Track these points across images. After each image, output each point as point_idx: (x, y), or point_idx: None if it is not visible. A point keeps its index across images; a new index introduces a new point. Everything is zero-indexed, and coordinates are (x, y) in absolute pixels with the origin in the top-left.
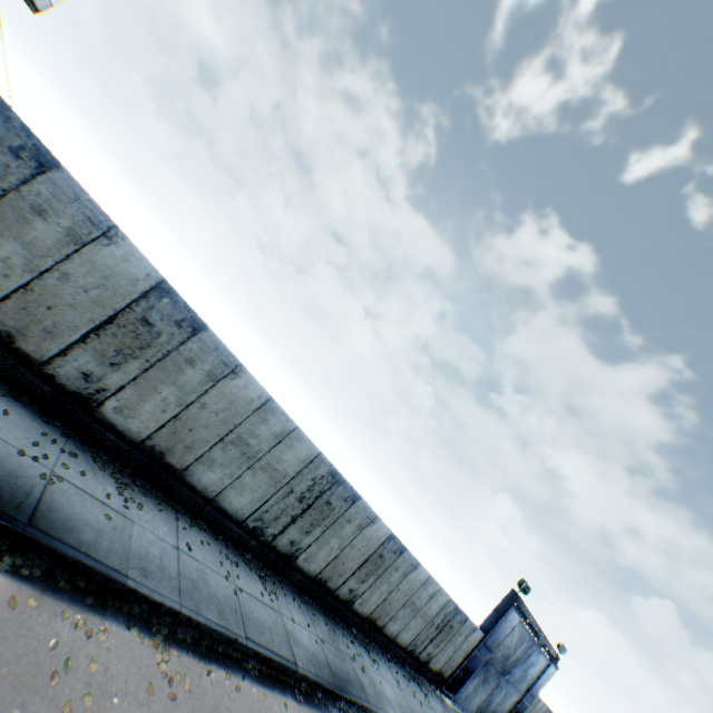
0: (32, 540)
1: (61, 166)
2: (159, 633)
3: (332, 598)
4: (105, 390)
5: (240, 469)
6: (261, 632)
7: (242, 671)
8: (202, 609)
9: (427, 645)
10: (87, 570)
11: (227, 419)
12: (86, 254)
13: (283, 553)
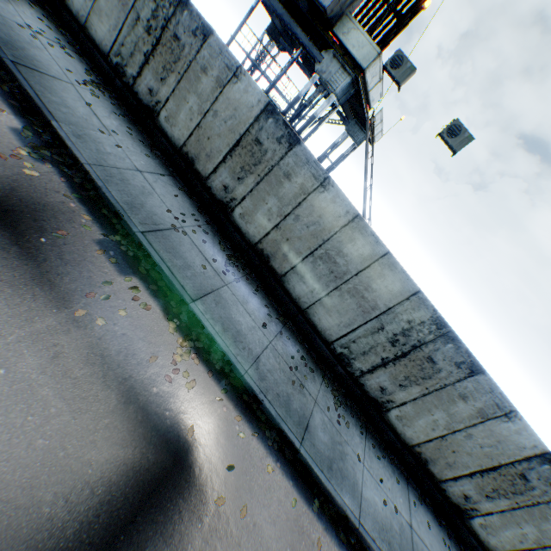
0: None
1: (483, 372)
2: None
3: None
4: (475, 508)
5: None
6: None
7: None
8: None
9: None
10: None
11: None
12: (486, 424)
13: None
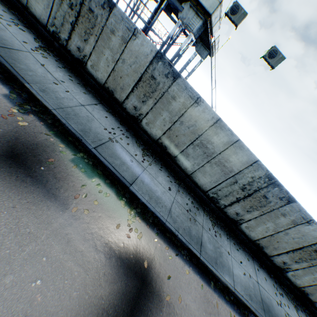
0: None
1: (295, 201)
2: None
3: None
4: (289, 268)
5: None
6: None
7: None
8: None
9: None
10: None
11: None
12: (296, 227)
13: None
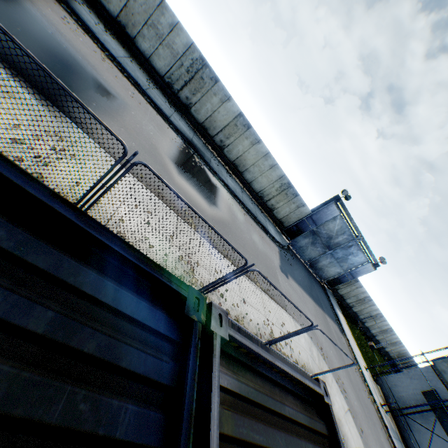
0: (64, 1)
1: None
2: (106, 56)
3: (211, 141)
4: None
5: (156, 45)
6: (155, 99)
7: (139, 93)
8: (126, 68)
9: (271, 199)
10: (82, 23)
11: (146, 11)
12: None
13: (183, 103)
